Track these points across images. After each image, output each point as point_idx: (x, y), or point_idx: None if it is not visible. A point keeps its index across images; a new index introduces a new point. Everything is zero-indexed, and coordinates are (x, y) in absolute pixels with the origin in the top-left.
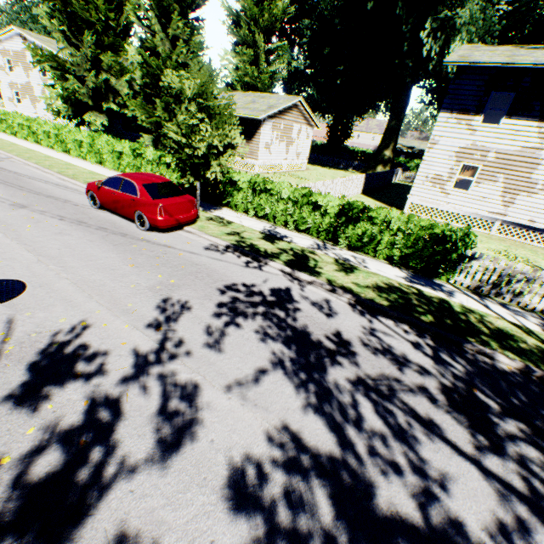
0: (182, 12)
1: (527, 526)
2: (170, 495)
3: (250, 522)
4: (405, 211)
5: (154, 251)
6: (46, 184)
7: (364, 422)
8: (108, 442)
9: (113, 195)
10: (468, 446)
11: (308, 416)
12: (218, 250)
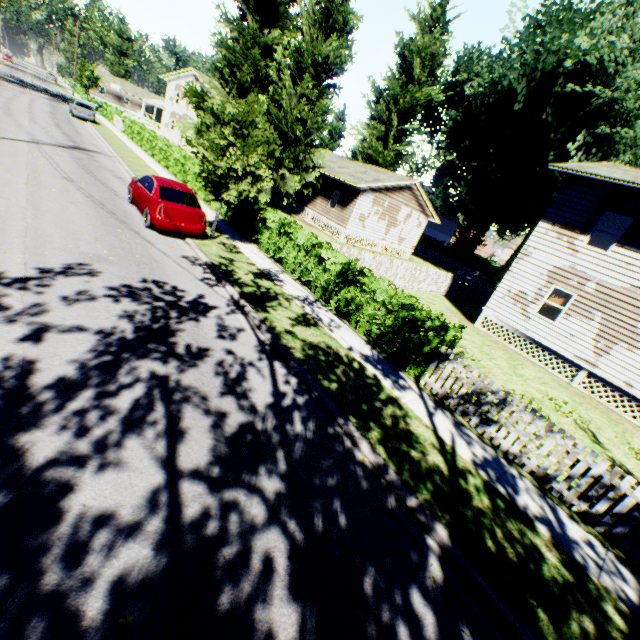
0: (317, 76)
1: (137, 533)
2: None
3: None
4: (475, 324)
5: (131, 239)
6: (115, 178)
7: (113, 397)
8: None
9: (139, 190)
10: (189, 465)
11: (68, 367)
12: (193, 262)
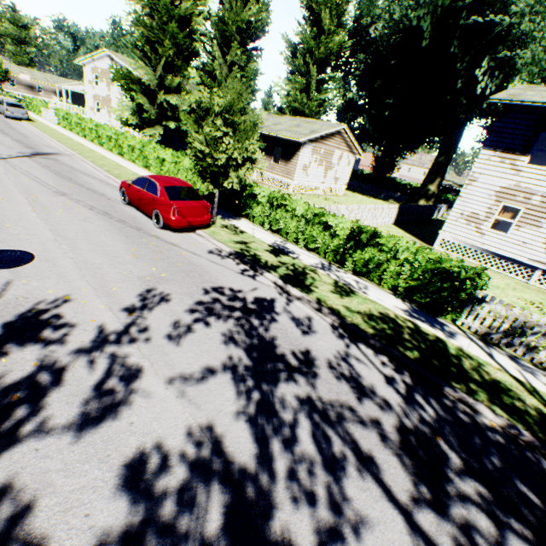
0: (242, 42)
1: None
2: (69, 462)
3: (132, 507)
4: (434, 246)
5: (159, 246)
6: (92, 179)
7: (295, 441)
8: (38, 402)
9: (139, 193)
10: (404, 494)
11: (238, 422)
12: (220, 255)
